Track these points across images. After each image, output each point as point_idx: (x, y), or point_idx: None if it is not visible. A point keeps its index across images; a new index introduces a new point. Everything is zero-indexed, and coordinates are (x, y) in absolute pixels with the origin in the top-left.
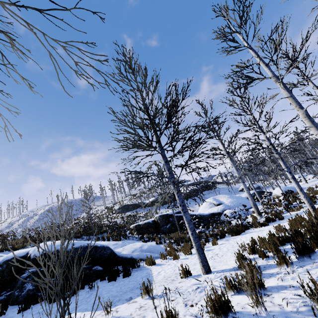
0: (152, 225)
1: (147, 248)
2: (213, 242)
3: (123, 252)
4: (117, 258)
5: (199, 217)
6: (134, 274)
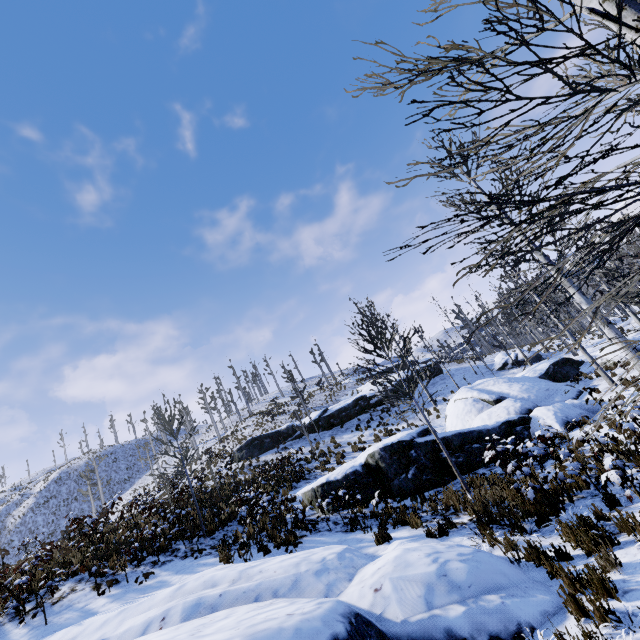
0: (365, 478)
1: (469, 575)
2: None
3: (394, 610)
4: None
5: (480, 436)
6: None
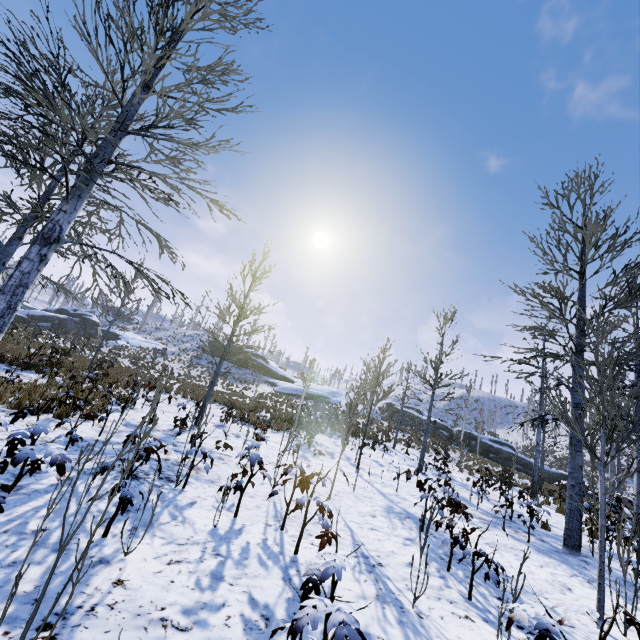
0: None
1: None
2: None
3: None
4: None
5: None
6: None
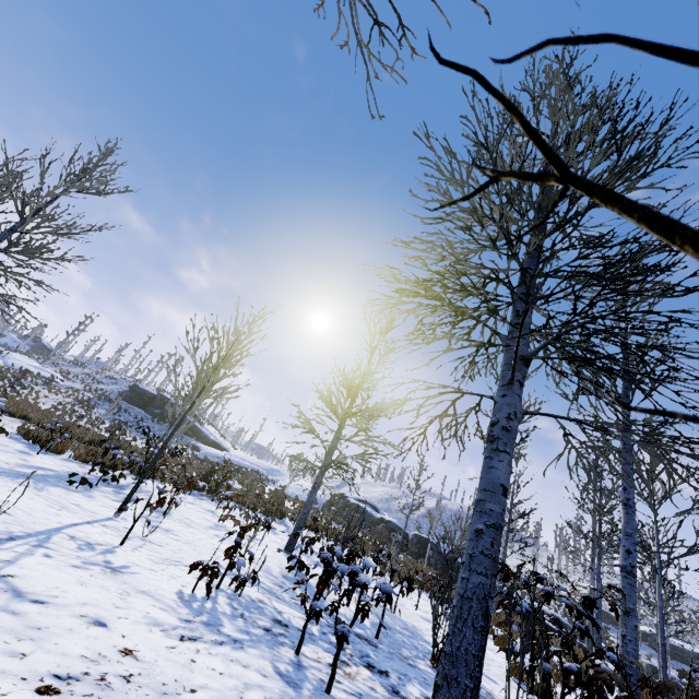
0: None
1: None
2: None
3: None
4: None
5: None
6: None
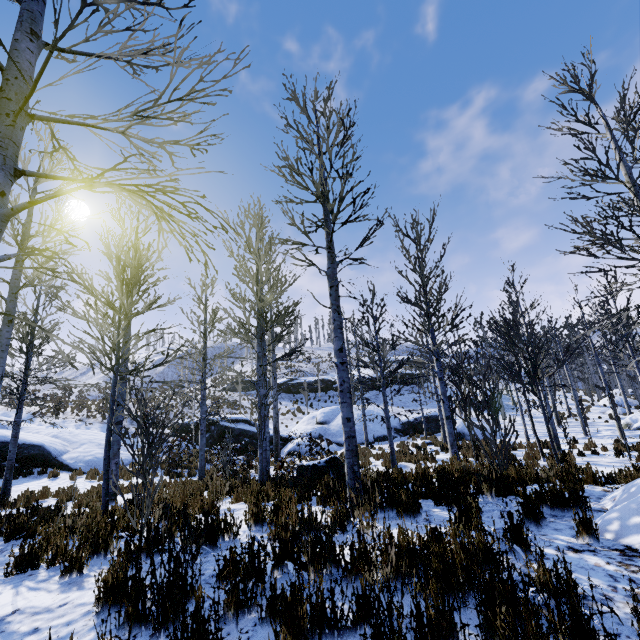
0: (191, 428)
1: (89, 459)
2: (127, 476)
3: (66, 455)
4: (47, 459)
5: (253, 436)
6: (24, 479)
